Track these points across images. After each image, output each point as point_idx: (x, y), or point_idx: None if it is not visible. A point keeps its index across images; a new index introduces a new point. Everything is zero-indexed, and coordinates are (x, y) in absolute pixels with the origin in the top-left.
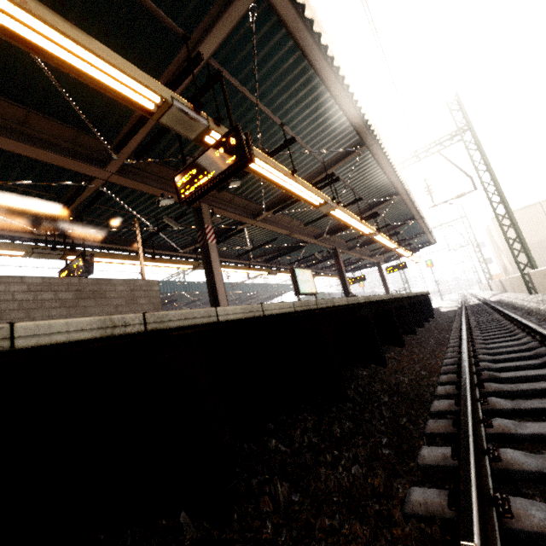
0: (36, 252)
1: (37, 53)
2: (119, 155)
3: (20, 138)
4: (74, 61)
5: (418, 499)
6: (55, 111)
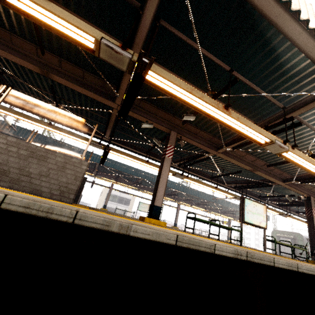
0: (91, 143)
1: (28, 17)
2: (119, 94)
3: (81, 85)
4: (44, 19)
5: None
6: (94, 71)
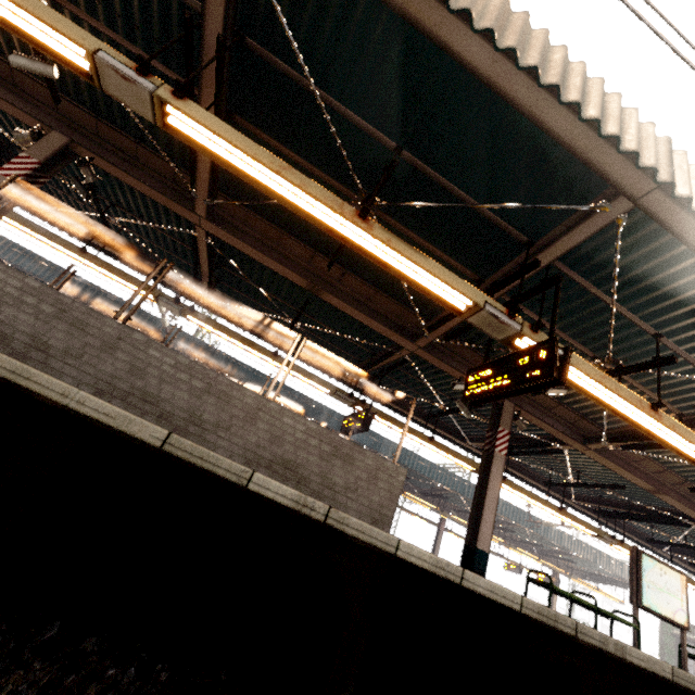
0: (337, 394)
1: (386, 268)
2: (431, 334)
3: (363, 309)
4: (409, 273)
5: None
6: (394, 293)
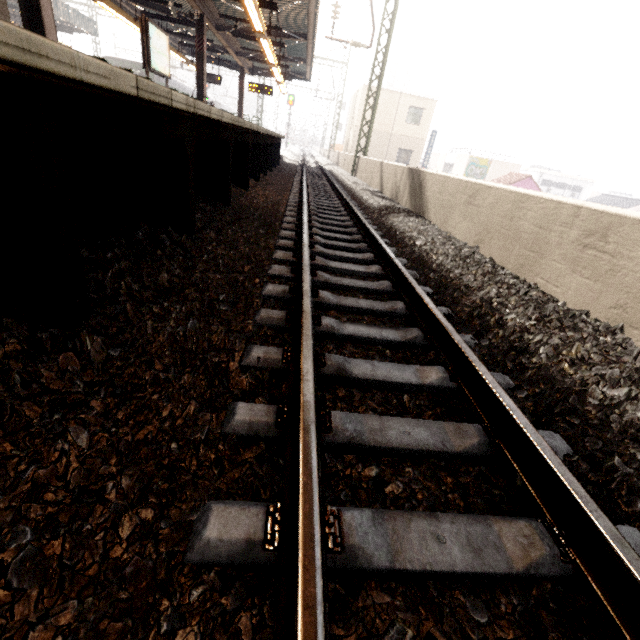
0: None
1: None
2: None
3: None
4: None
5: (283, 242)
6: None
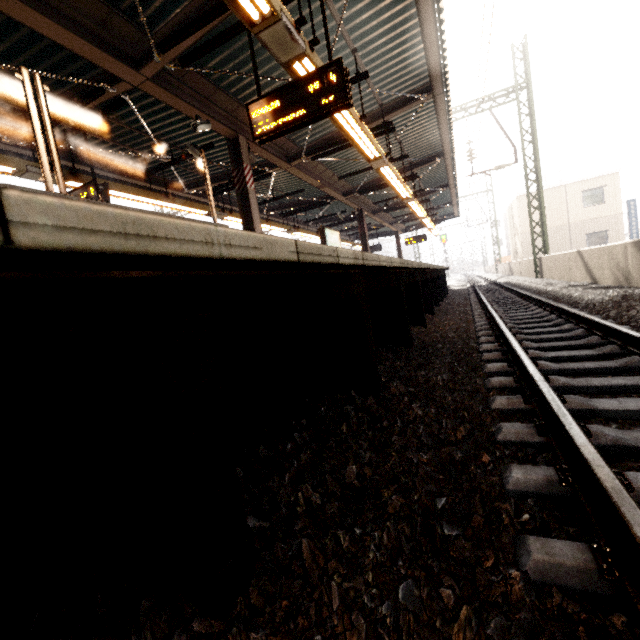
0: (31, 172)
1: None
2: (162, 56)
3: (36, 6)
4: None
5: (496, 381)
6: None
